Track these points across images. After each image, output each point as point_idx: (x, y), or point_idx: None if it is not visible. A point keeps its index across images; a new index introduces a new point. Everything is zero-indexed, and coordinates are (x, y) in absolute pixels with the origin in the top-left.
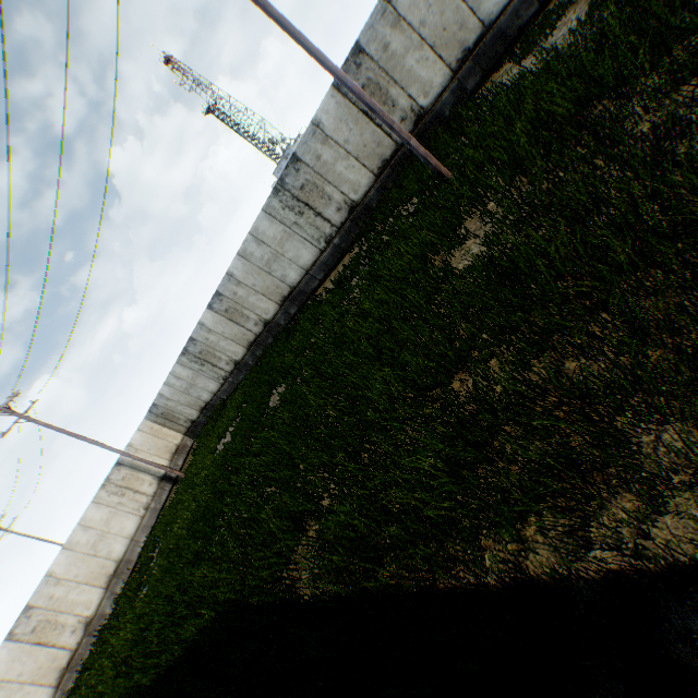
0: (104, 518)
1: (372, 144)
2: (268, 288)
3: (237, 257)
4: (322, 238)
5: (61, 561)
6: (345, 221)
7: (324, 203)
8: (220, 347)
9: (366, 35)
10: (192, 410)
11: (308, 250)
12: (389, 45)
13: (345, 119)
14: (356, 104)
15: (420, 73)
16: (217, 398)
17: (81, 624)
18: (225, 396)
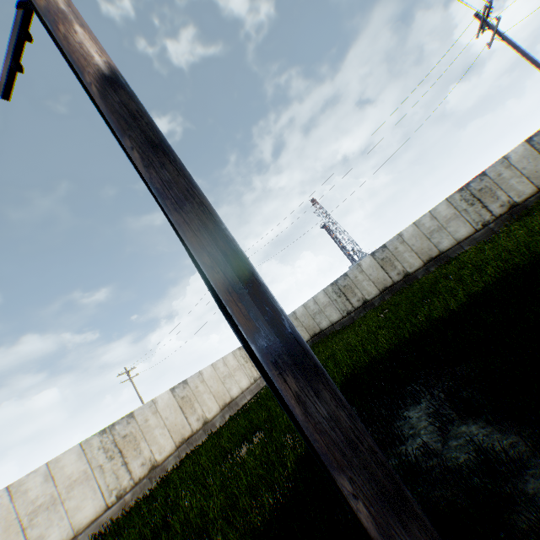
0: (233, 366)
1: None
2: (422, 249)
3: (411, 225)
4: (479, 222)
5: (208, 370)
6: (502, 214)
7: (491, 200)
8: (361, 285)
9: None
10: (306, 333)
11: (465, 228)
12: None
13: (526, 157)
14: (536, 150)
15: None
16: (332, 328)
17: (202, 418)
18: (339, 328)
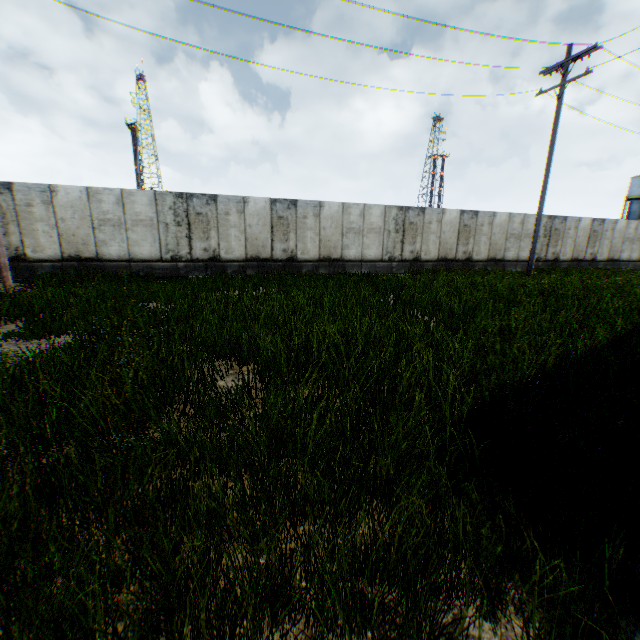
0: None
1: (449, 246)
2: (329, 241)
3: (339, 204)
4: (390, 254)
5: None
6: (407, 260)
7: (410, 241)
8: (226, 231)
9: (482, 214)
10: (55, 245)
11: (377, 250)
12: (483, 226)
13: (452, 225)
14: (460, 226)
15: (481, 246)
16: (125, 266)
17: None
18: (140, 272)
